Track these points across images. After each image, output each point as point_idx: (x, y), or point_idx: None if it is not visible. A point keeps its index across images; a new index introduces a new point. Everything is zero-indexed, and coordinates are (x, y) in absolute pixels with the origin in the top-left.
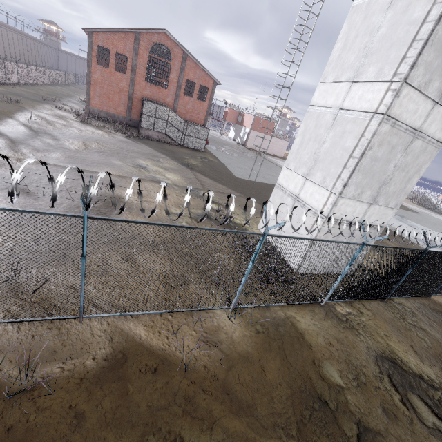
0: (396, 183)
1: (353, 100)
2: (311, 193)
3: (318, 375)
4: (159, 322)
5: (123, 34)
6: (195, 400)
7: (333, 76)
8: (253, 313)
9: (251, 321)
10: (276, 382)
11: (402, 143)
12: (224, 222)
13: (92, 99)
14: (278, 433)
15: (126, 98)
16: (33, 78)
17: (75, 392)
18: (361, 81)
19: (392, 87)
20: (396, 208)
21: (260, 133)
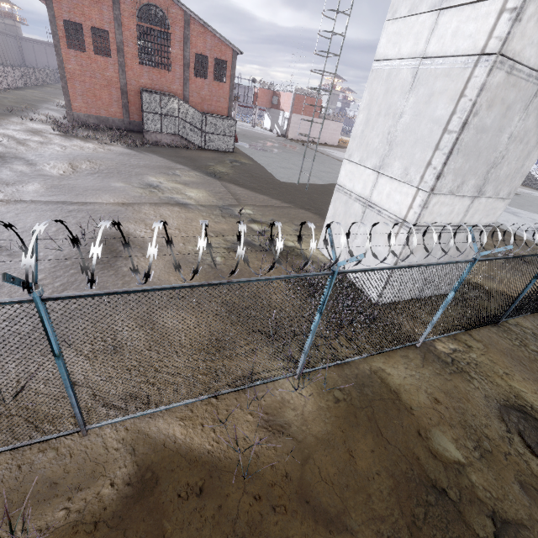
0: (511, 161)
1: (444, 40)
2: (387, 193)
3: (427, 452)
4: (199, 409)
5: None
6: (263, 526)
7: (407, 6)
8: (327, 374)
9: (325, 386)
10: (372, 472)
11: (523, 98)
12: (270, 269)
13: (73, 101)
14: None
15: (118, 92)
16: None
17: None
18: (455, 4)
19: (509, 5)
20: (509, 198)
21: (303, 117)
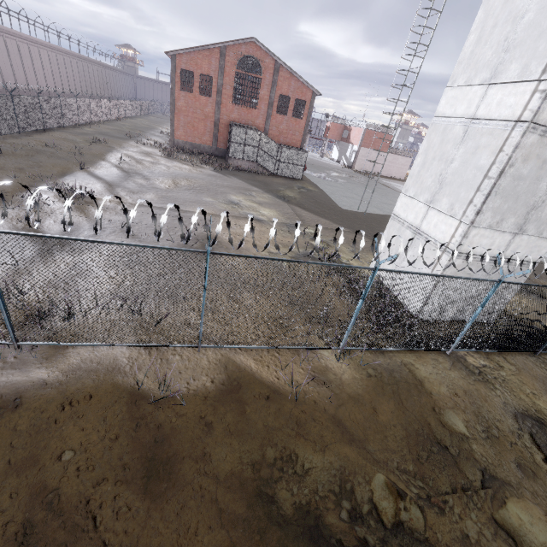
0: None
1: (490, 107)
2: (435, 223)
3: (438, 422)
4: (266, 358)
5: (207, 51)
6: (306, 426)
7: (464, 78)
8: (364, 357)
9: (361, 364)
10: (390, 424)
11: None
12: (333, 255)
13: (176, 130)
14: (391, 467)
15: (212, 125)
16: (115, 113)
17: (203, 406)
18: (500, 82)
19: (540, 87)
20: None
21: (372, 150)
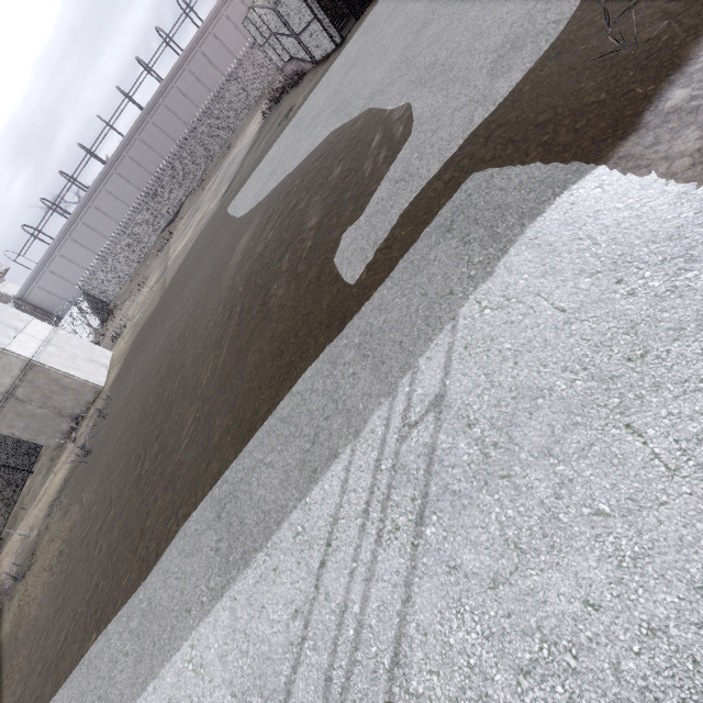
0: None
1: None
2: None
3: None
4: None
5: None
6: None
7: None
8: None
9: None
10: None
11: None
12: None
13: None
14: None
15: None
16: None
17: None
18: None
19: None
20: None
21: None
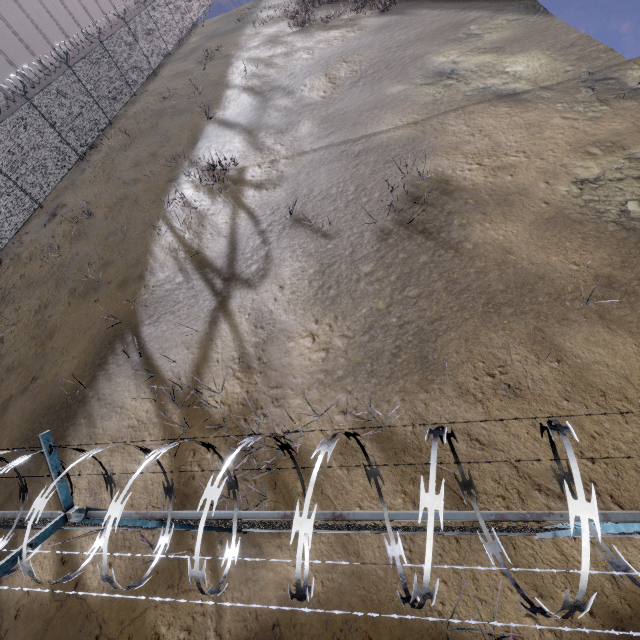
0: None
1: None
2: None
3: None
4: None
5: None
6: None
7: None
8: None
9: None
10: None
11: None
12: None
13: None
14: None
15: None
16: None
17: None
18: None
19: None
20: None
21: None
